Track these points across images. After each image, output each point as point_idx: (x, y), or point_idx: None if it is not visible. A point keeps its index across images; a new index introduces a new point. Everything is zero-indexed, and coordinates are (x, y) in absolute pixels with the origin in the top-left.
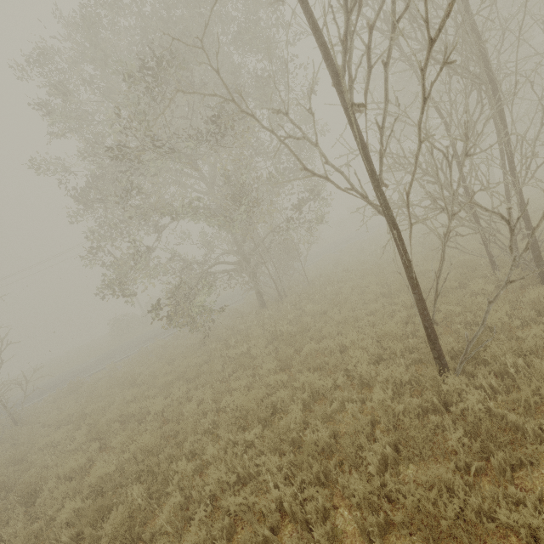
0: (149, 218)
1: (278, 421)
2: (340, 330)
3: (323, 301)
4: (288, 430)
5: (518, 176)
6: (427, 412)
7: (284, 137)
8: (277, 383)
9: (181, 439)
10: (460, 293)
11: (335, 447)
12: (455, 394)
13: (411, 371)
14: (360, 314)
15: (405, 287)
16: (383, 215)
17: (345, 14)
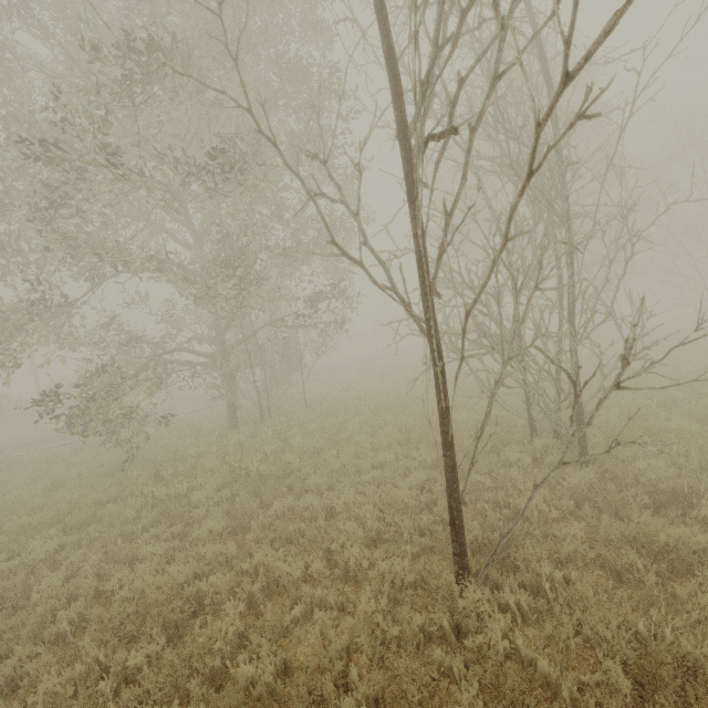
0: (79, 252)
1: (199, 627)
2: (333, 482)
3: (319, 435)
4: (209, 652)
5: (576, 331)
6: (430, 639)
7: (314, 193)
8: (217, 557)
9: (2, 651)
10: (491, 459)
11: (280, 693)
12: (473, 617)
13: (419, 566)
14: (365, 463)
15: (427, 438)
16: (427, 336)
17: (434, 47)
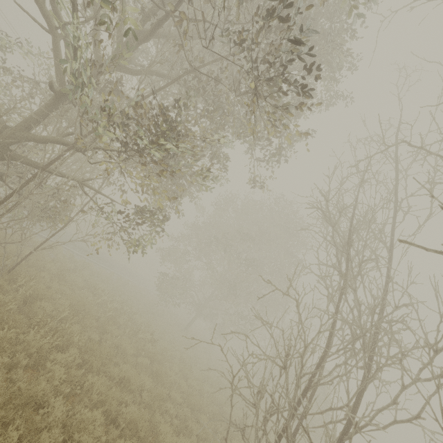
0: None
1: None
2: None
3: (3, 358)
4: None
5: None
6: None
7: None
8: None
9: None
10: None
11: None
12: None
13: None
14: None
15: None
16: None
17: None
